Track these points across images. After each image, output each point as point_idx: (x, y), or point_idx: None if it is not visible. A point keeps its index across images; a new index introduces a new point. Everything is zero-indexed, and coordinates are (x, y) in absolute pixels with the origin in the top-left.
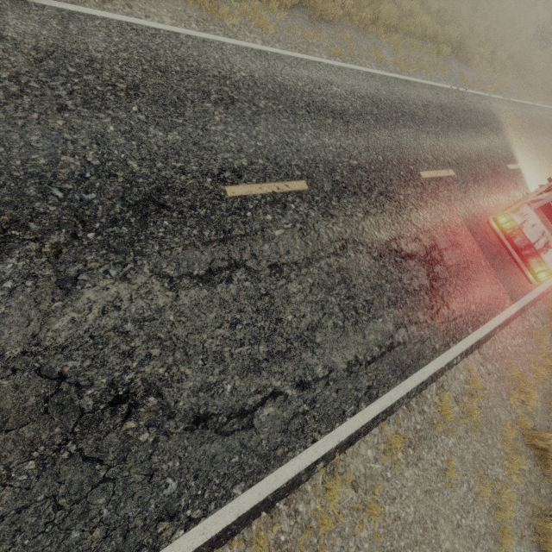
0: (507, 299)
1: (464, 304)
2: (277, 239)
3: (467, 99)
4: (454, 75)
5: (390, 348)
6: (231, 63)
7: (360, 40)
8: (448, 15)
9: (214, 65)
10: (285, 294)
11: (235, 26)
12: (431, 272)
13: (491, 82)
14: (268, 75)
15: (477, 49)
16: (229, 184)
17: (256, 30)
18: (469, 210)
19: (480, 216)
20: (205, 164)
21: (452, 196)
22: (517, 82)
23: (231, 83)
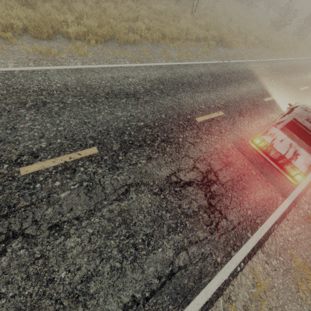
0: (279, 197)
1: (241, 212)
2: (62, 200)
3: (230, 66)
4: (221, 55)
5: (170, 275)
6: (50, 80)
7: (154, 49)
8: (211, 26)
9: (36, 84)
10: (61, 251)
11: (63, 58)
12: (208, 191)
13: (247, 53)
14: (79, 82)
15: (233, 39)
16: (25, 165)
17: (79, 58)
18: (237, 135)
19: (247, 138)
20: (6, 154)
21: (222, 129)
22: (264, 50)
23: (47, 92)
